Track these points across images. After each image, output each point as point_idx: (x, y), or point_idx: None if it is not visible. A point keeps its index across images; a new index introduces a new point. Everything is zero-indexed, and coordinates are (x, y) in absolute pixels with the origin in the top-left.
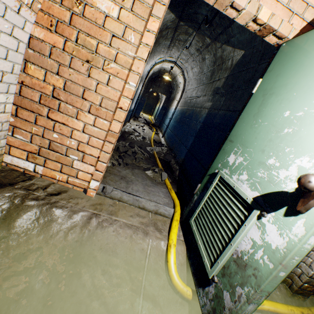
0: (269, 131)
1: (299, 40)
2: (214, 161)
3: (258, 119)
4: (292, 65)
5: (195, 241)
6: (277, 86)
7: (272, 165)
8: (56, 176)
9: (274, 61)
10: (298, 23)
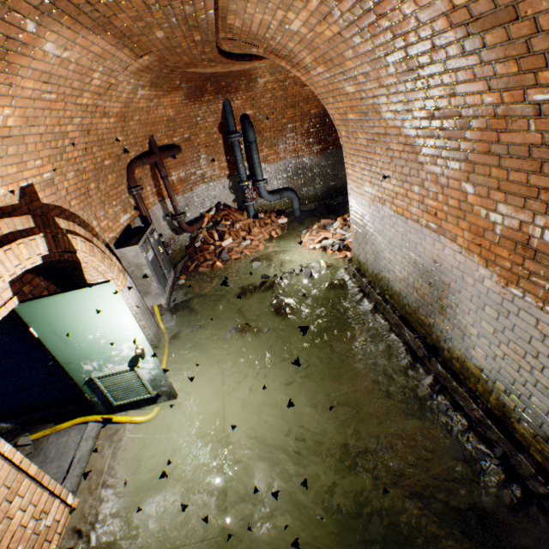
0: (93, 346)
1: (35, 305)
2: (74, 378)
3: (74, 345)
4: (54, 317)
5: (132, 402)
6: (59, 328)
7: (117, 353)
8: (54, 548)
9: (25, 316)
10: (8, 293)
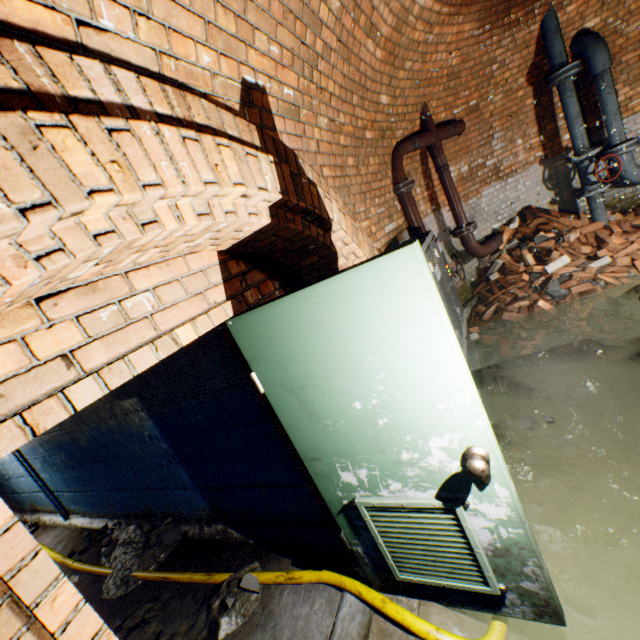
0: (360, 429)
1: (256, 319)
2: (321, 493)
3: (323, 420)
4: (287, 349)
5: (433, 585)
6: (297, 377)
7: (412, 458)
8: None
9: (243, 345)
10: (217, 293)
